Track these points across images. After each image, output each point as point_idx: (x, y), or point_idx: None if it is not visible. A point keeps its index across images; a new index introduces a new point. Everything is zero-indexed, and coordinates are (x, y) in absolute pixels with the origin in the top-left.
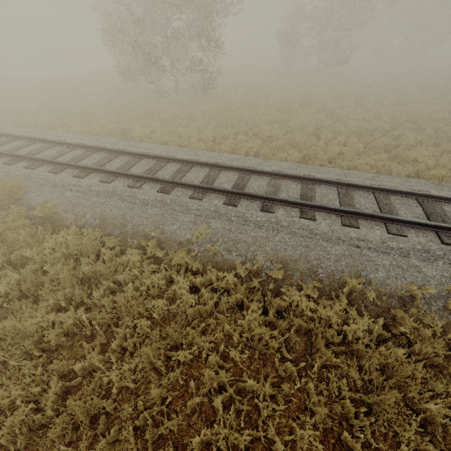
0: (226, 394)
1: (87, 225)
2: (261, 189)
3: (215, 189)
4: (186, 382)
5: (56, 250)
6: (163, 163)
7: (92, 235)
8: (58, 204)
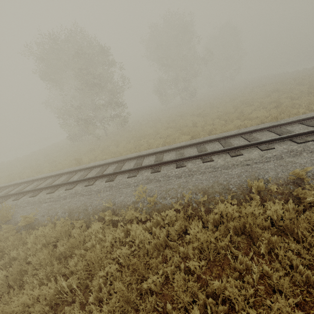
0: (200, 302)
1: (59, 219)
2: (172, 158)
3: (143, 167)
4: (163, 310)
5: (37, 244)
6: (105, 167)
7: (64, 222)
8: (37, 213)
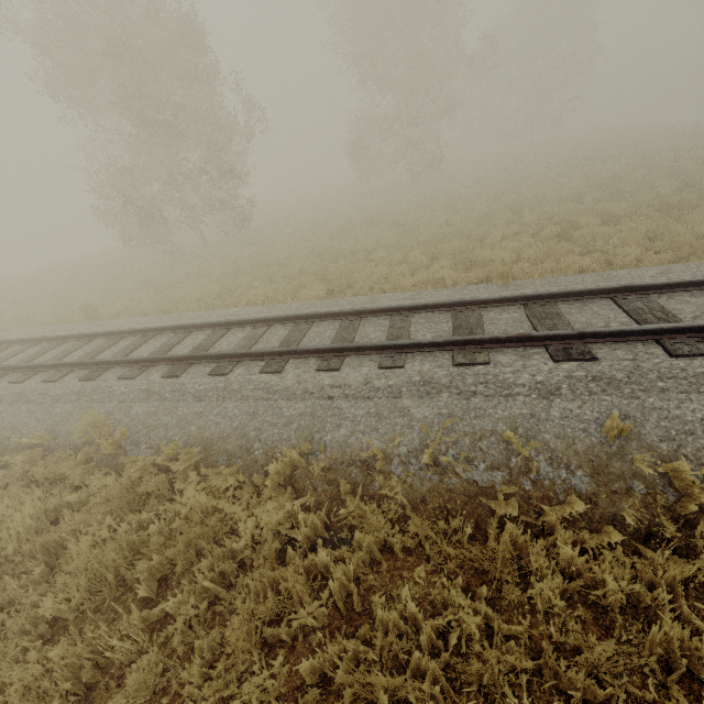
0: (0, 680)
1: None
2: (230, 346)
3: (158, 360)
4: None
5: None
6: (114, 341)
7: None
8: None
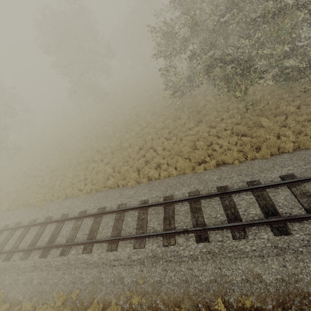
0: None
1: None
2: None
3: None
4: None
5: None
6: None
7: None
8: None
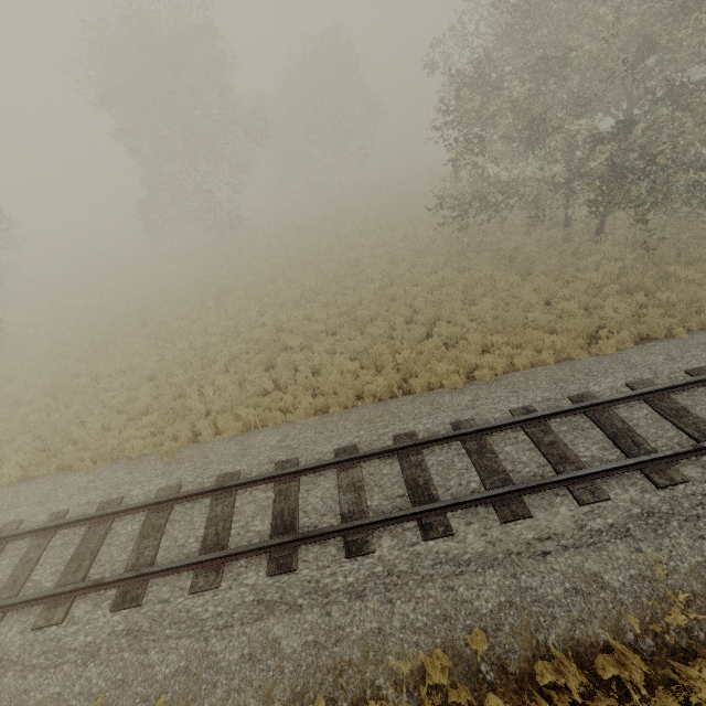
0: None
1: None
2: None
3: None
4: None
5: None
6: None
7: None
8: None
